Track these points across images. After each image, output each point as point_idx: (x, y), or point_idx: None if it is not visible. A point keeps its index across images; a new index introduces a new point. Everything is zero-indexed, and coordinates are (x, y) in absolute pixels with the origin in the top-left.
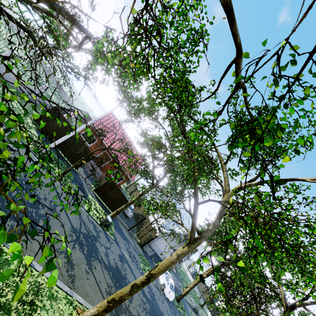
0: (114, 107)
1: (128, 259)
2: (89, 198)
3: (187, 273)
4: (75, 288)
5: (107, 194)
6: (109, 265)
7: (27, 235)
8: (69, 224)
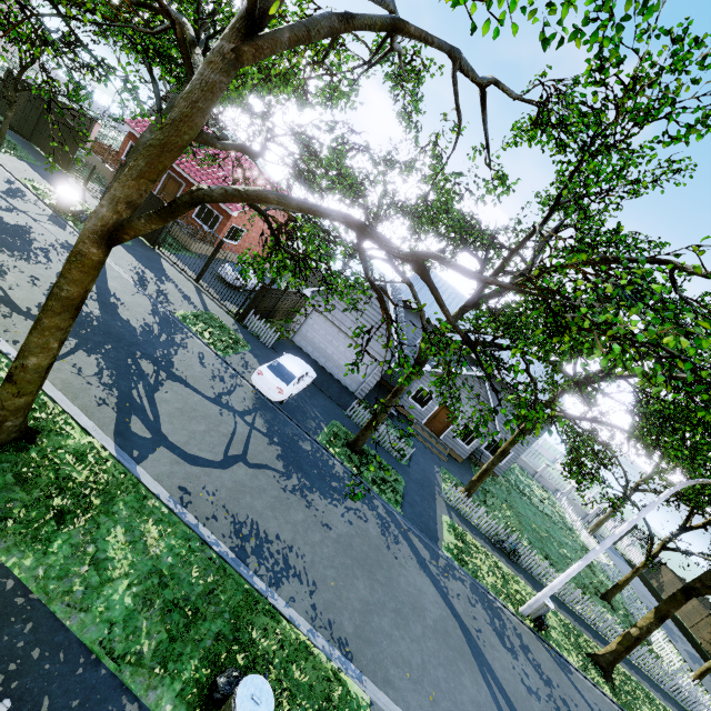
0: None
1: (120, 275)
2: None
3: (580, 535)
4: None
5: None
6: None
7: None
8: None
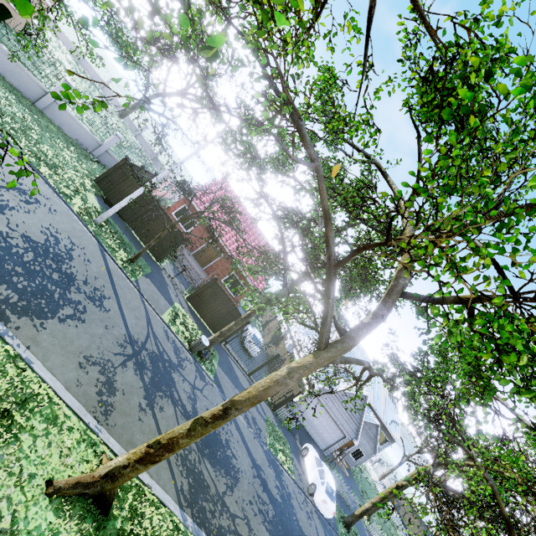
0: (207, 142)
1: (240, 420)
2: (174, 306)
3: (377, 487)
4: (108, 425)
5: (209, 306)
6: (195, 415)
7: (34, 318)
8: (124, 330)
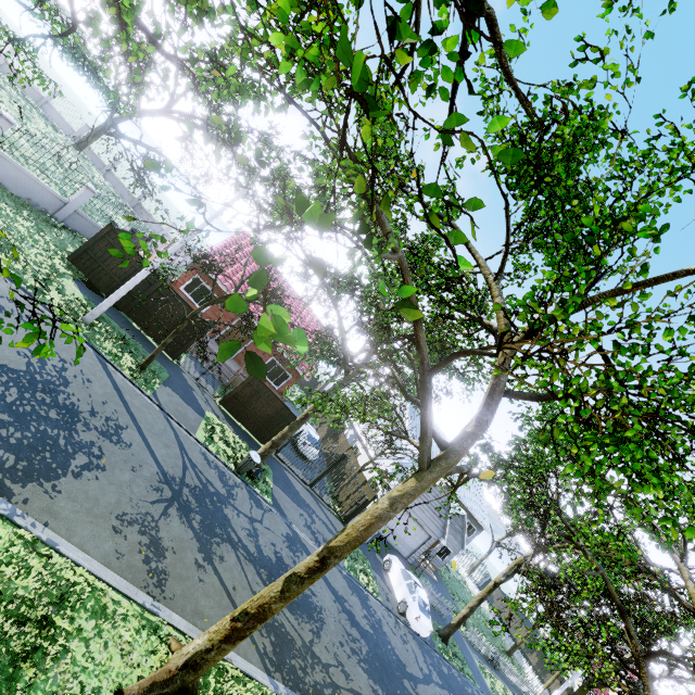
0: (229, 201)
1: (311, 546)
2: (207, 417)
3: (467, 584)
4: (166, 598)
5: (251, 408)
6: (260, 555)
7: (43, 482)
8: (155, 467)
